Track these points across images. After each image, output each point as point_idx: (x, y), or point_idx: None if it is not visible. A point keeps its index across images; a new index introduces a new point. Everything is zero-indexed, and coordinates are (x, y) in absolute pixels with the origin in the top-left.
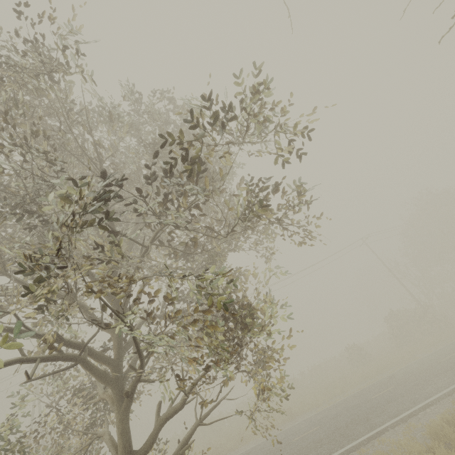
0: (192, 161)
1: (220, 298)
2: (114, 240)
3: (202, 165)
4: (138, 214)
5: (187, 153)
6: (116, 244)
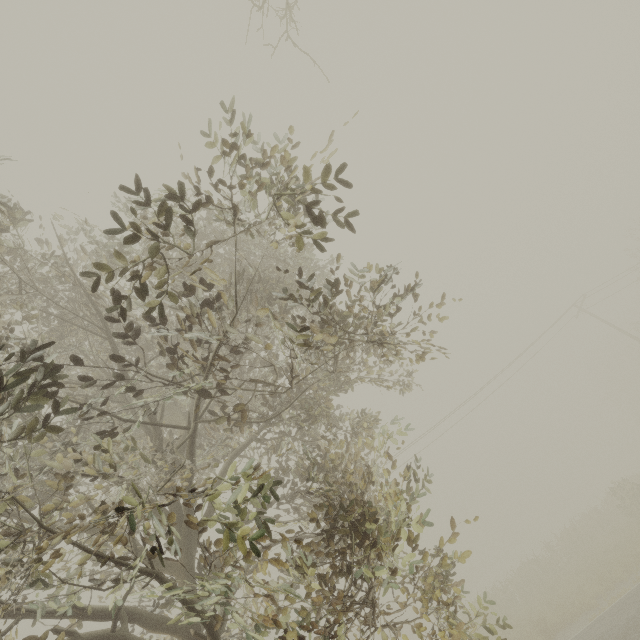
0: (185, 285)
1: (241, 530)
2: (99, 444)
3: (208, 284)
4: (133, 389)
5: (144, 278)
6: (102, 450)
